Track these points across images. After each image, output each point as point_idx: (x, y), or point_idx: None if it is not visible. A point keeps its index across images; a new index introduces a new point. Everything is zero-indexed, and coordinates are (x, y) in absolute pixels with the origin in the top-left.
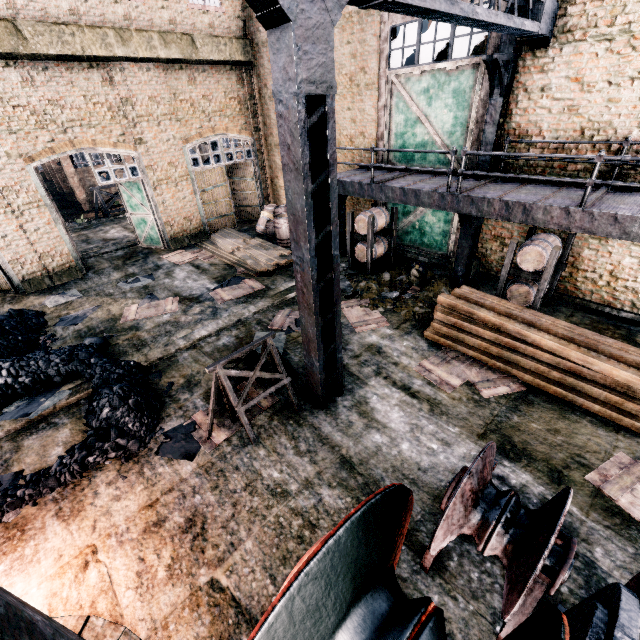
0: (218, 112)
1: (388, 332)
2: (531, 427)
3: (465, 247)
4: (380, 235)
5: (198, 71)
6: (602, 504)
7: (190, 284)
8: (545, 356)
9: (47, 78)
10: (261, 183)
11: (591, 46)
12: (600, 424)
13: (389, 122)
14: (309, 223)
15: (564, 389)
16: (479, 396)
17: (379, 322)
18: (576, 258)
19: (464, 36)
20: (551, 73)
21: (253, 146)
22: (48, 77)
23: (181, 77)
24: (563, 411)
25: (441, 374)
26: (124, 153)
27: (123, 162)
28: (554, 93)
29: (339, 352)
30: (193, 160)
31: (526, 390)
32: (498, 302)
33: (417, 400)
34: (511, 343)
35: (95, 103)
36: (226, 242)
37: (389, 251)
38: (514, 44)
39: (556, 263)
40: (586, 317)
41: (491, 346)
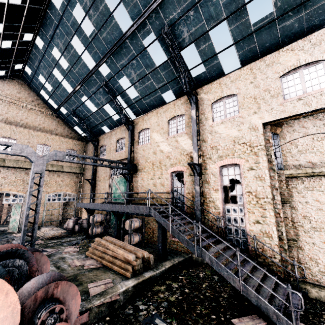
0: (65, 185)
1: (74, 253)
2: (89, 274)
3: (116, 224)
4: (101, 225)
5: (62, 174)
6: (84, 289)
7: (13, 242)
8: (111, 252)
9: (6, 171)
10: (76, 210)
11: (143, 173)
12: (114, 273)
13: (111, 189)
14: (29, 198)
15: (111, 263)
16: (82, 268)
17: (75, 251)
18: (152, 229)
19: (125, 170)
20: (138, 178)
21: (76, 196)
22: (6, 171)
23: (55, 175)
24: (106, 270)
25: (76, 262)
26: (20, 194)
27: (18, 197)
28: (139, 182)
29: (33, 245)
30: (48, 199)
31: (102, 266)
32: (112, 239)
33: (58, 269)
34: (105, 250)
35: (18, 179)
36: (44, 228)
37: (104, 231)
38: (129, 171)
39: (141, 229)
40: (152, 250)
41: (100, 252)
